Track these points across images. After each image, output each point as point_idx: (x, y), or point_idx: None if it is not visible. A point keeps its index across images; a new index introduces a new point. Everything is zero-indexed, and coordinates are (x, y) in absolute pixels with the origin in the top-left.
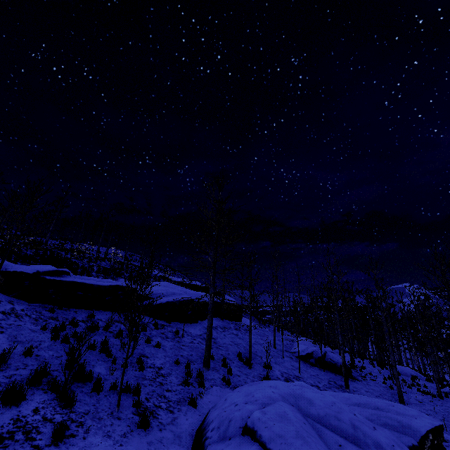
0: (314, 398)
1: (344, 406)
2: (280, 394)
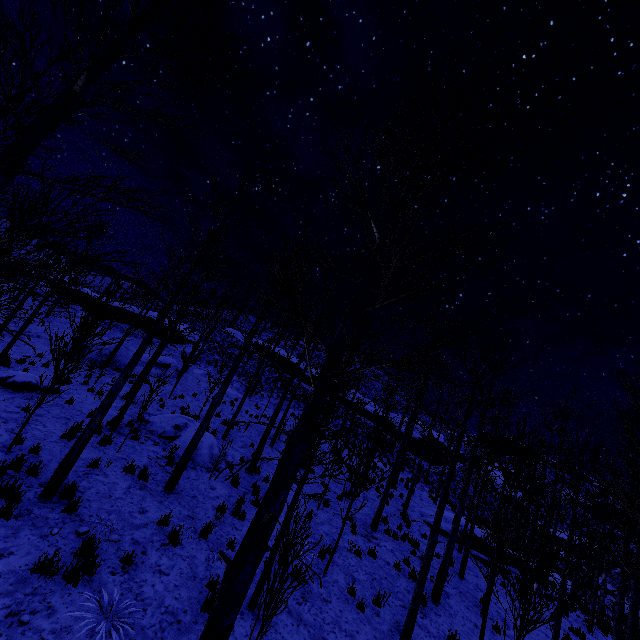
0: None
1: None
2: None
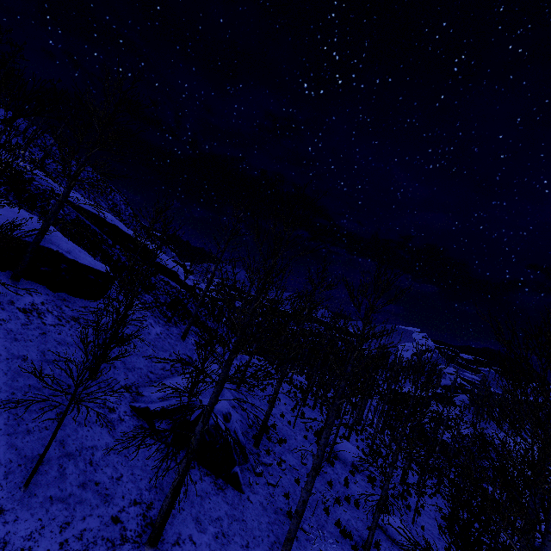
0: None
1: None
2: None
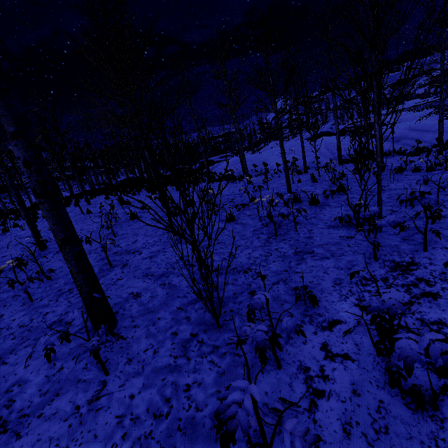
0: None
1: None
2: None
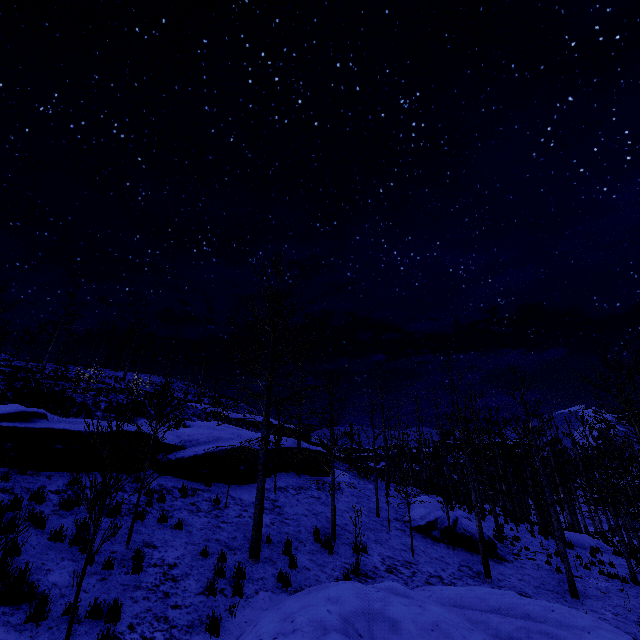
0: (403, 617)
1: (453, 630)
2: (341, 614)
